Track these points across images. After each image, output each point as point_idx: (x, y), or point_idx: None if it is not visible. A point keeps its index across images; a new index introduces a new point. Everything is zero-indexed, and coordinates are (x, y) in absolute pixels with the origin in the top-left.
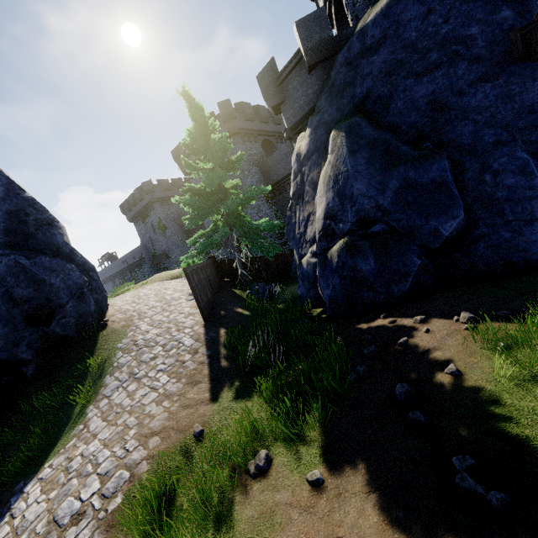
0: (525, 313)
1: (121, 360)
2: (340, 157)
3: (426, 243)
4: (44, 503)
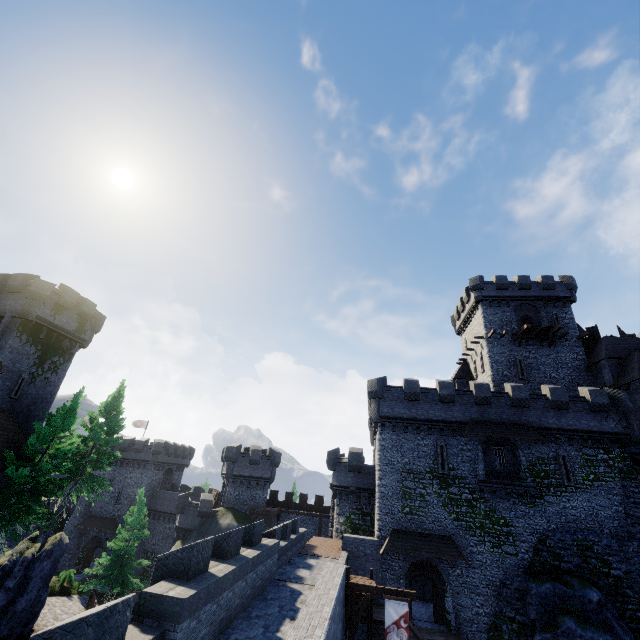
0: None
1: None
2: None
3: None
4: None
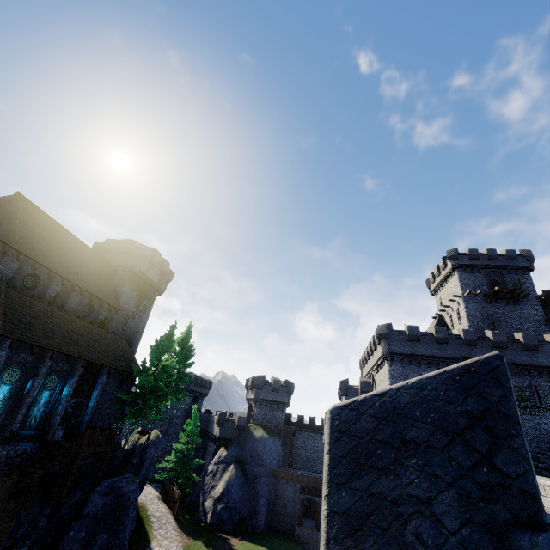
0: (248, 540)
1: (153, 520)
2: (232, 476)
3: (240, 516)
4: (164, 549)
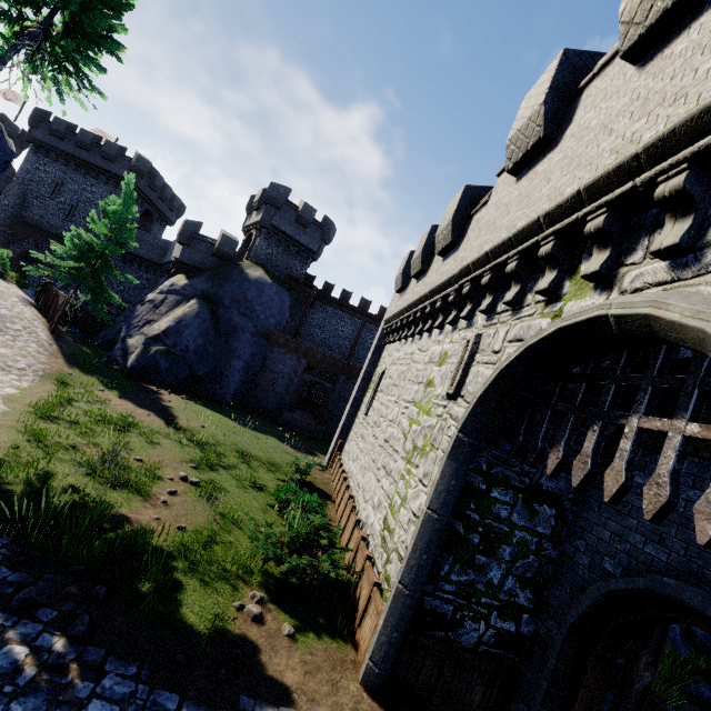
0: (199, 403)
1: None
2: (191, 314)
3: (193, 371)
4: None
